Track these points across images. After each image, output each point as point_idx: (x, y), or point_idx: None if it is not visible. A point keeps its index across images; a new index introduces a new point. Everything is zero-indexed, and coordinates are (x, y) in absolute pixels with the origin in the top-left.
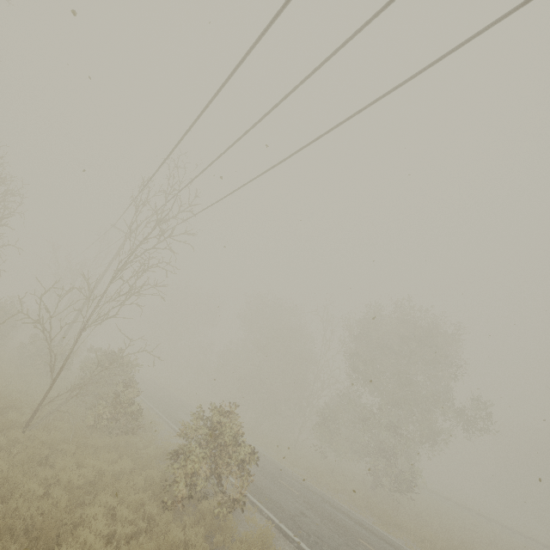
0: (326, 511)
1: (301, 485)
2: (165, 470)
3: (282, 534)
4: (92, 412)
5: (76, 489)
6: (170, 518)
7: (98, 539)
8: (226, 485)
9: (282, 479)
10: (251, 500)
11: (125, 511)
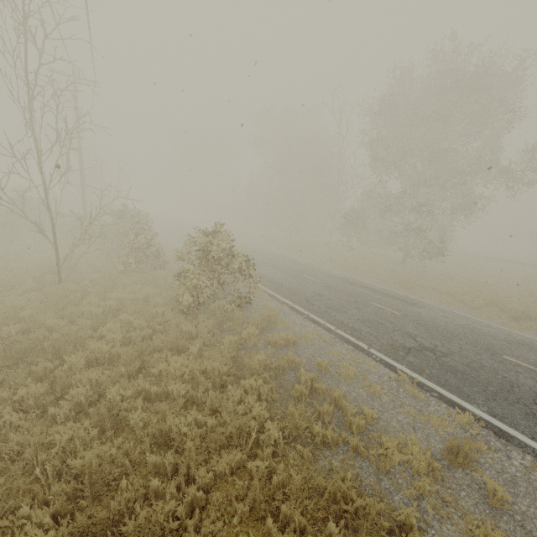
0: (344, 289)
1: (325, 275)
2: (178, 289)
3: (294, 312)
4: (118, 261)
5: (108, 315)
6: (181, 320)
7: (104, 344)
8: (233, 288)
9: (306, 274)
10: (270, 294)
11: (139, 322)
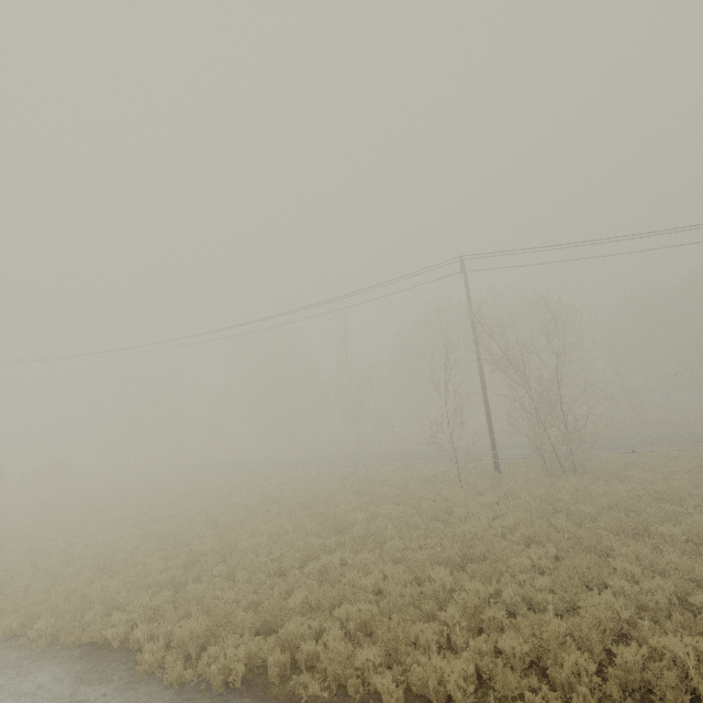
0: None
1: None
2: None
3: None
4: None
5: None
6: None
7: None
8: None
9: None
10: None
11: None
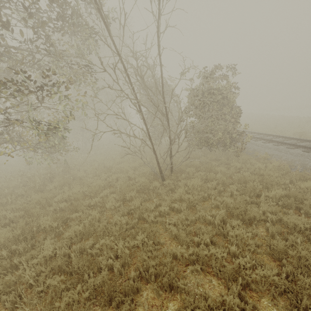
0: None
1: None
2: None
3: None
4: None
5: None
6: None
7: None
8: None
9: None
10: None
11: None
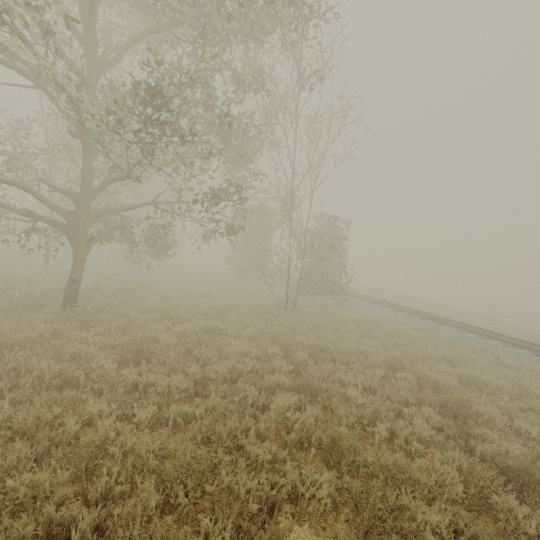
0: None
1: None
2: None
3: None
4: None
5: None
6: None
7: None
8: None
9: None
10: None
11: None
